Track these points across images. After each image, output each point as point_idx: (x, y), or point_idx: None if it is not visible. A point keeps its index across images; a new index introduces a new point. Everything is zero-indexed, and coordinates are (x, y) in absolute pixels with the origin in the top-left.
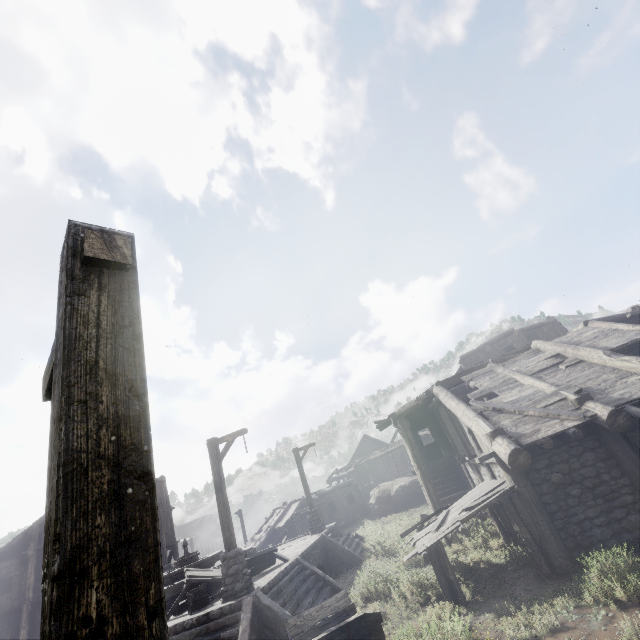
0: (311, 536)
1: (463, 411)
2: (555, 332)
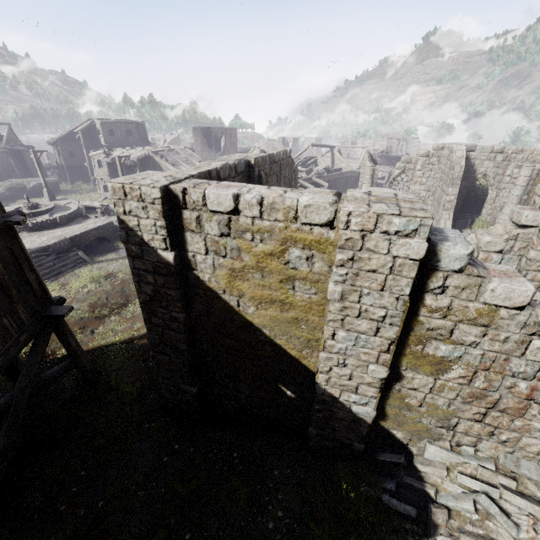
0: (55, 202)
1: (174, 168)
2: (143, 130)
